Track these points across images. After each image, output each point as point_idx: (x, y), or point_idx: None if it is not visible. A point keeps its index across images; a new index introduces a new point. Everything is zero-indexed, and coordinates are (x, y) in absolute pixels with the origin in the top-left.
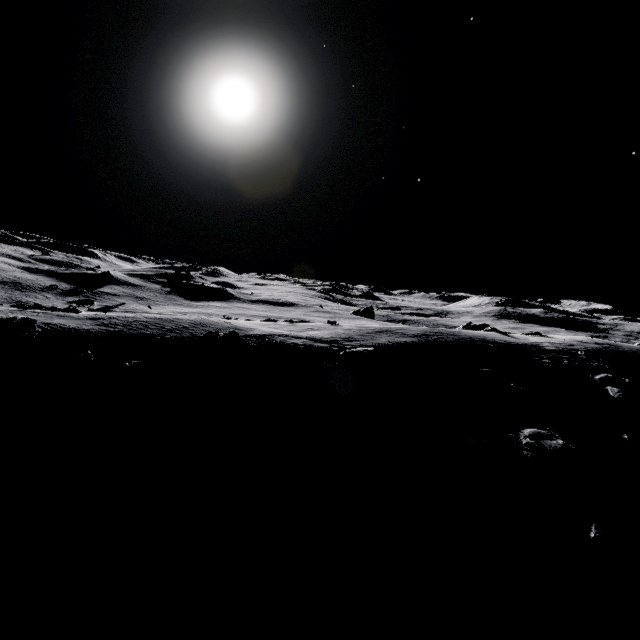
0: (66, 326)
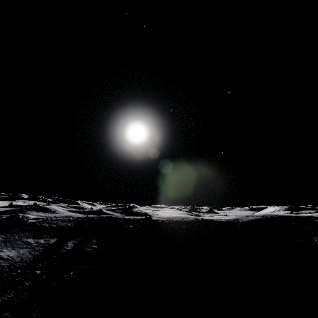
0: (156, 219)
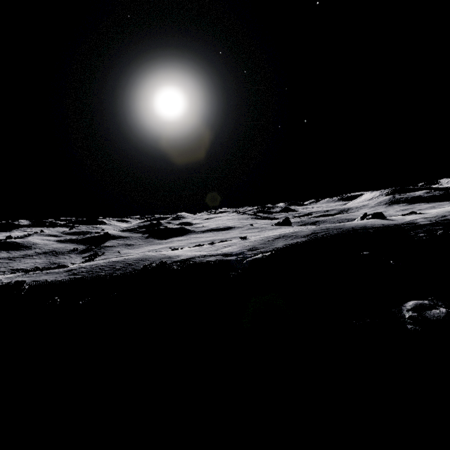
0: (47, 280)
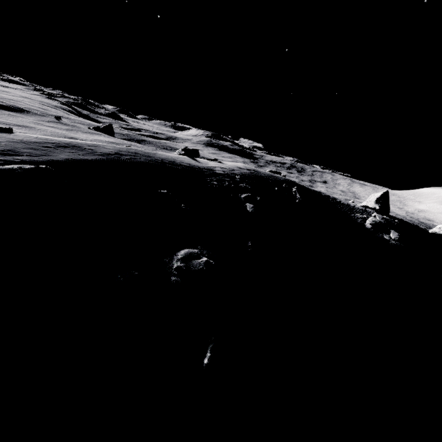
0: None
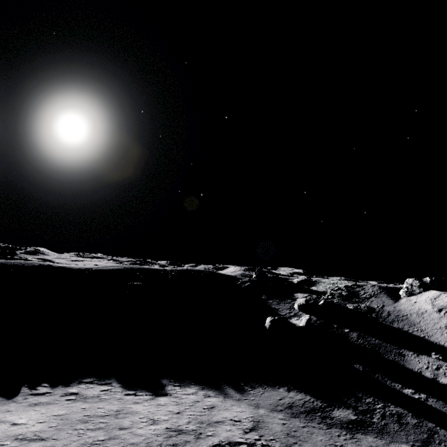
0: None
